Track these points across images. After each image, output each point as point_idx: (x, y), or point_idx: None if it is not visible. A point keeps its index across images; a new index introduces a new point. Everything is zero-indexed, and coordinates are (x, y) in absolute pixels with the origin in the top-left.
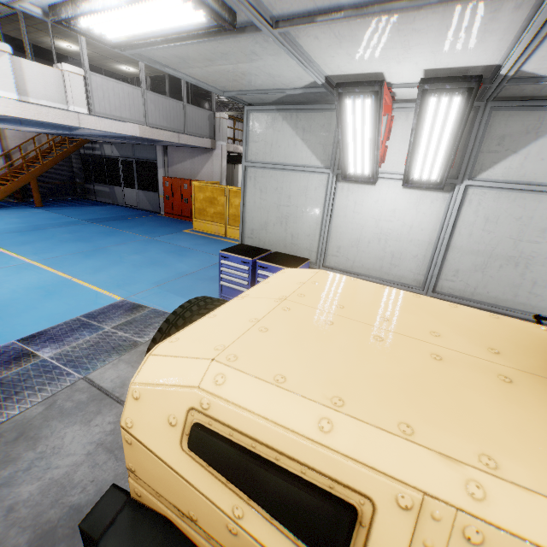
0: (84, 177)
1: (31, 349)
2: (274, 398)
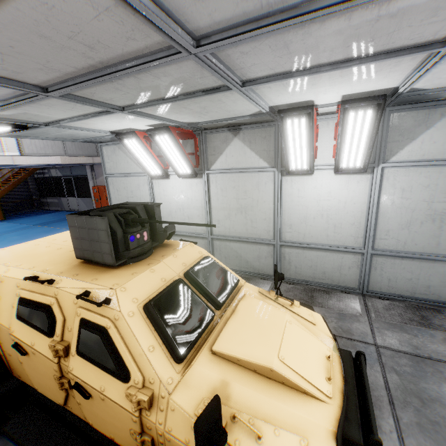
0: (39, 194)
1: None
2: None
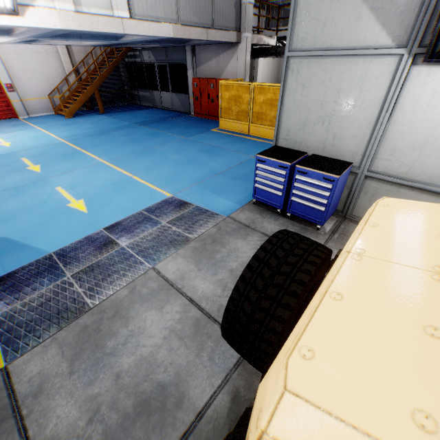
0: (130, 84)
1: (113, 238)
2: None
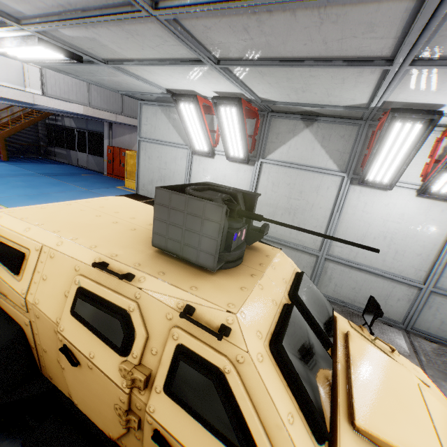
0: (47, 141)
1: None
2: (16, 223)
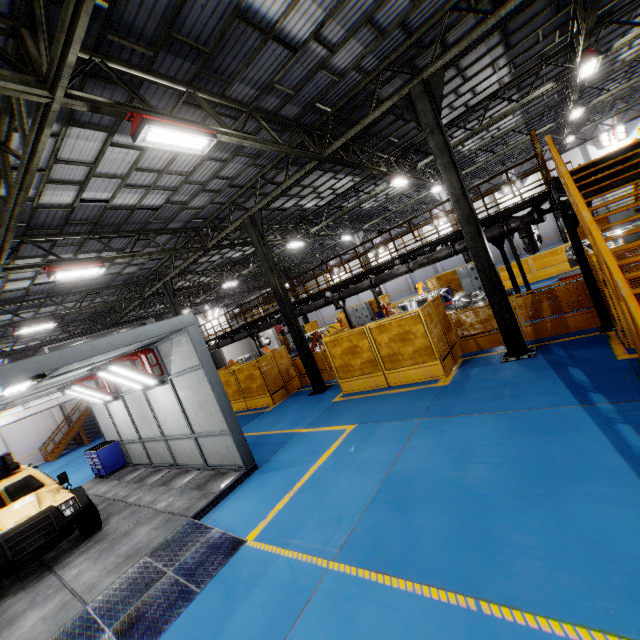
0: None
1: None
2: None
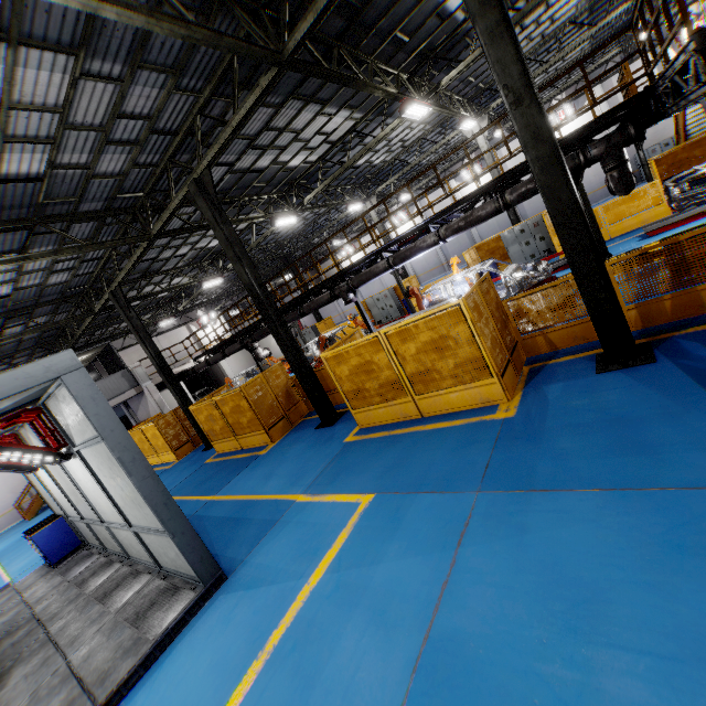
0: None
1: None
2: None
